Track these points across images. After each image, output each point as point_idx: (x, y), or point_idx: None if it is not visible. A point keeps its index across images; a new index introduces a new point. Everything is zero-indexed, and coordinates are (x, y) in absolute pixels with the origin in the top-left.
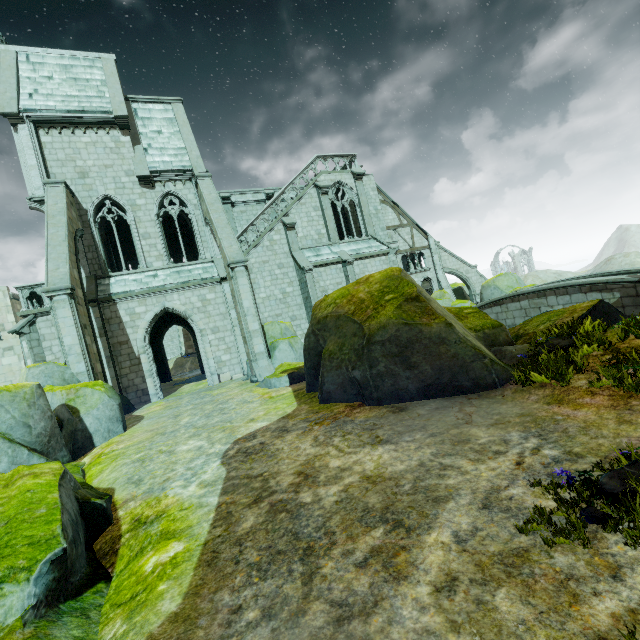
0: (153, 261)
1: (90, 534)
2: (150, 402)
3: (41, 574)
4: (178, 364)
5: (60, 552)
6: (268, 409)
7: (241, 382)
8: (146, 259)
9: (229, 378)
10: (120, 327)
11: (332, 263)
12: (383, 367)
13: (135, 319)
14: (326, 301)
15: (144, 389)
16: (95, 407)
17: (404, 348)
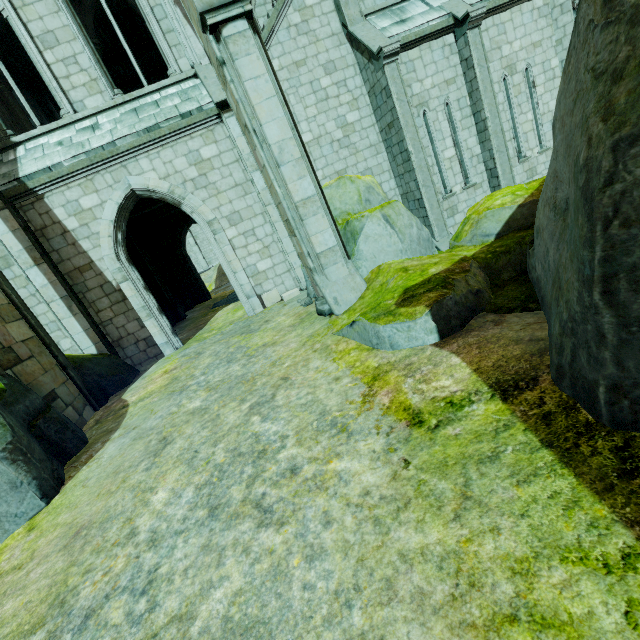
0: (83, 97)
1: None
2: (163, 356)
3: None
4: (221, 272)
5: None
6: (480, 606)
7: (298, 311)
8: (68, 95)
9: (277, 299)
10: (67, 241)
11: (434, 34)
12: None
13: (87, 221)
14: None
15: (147, 338)
16: None
17: None
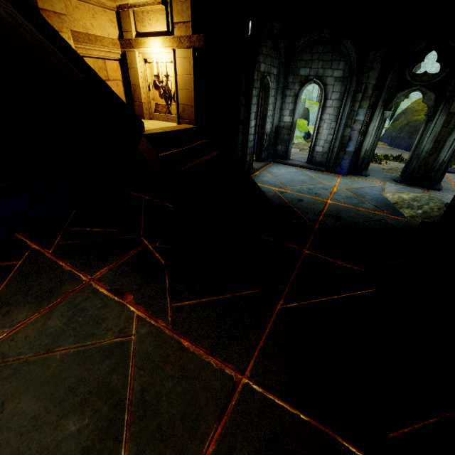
0: None
1: (306, 138)
2: None
3: (304, 133)
4: None
5: (307, 132)
6: None
7: None
8: None
9: None
10: None
11: None
12: (402, 135)
13: None
14: (420, 100)
15: None
16: (314, 112)
17: (415, 131)
